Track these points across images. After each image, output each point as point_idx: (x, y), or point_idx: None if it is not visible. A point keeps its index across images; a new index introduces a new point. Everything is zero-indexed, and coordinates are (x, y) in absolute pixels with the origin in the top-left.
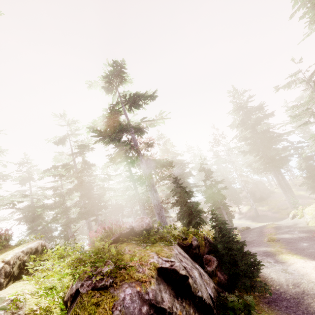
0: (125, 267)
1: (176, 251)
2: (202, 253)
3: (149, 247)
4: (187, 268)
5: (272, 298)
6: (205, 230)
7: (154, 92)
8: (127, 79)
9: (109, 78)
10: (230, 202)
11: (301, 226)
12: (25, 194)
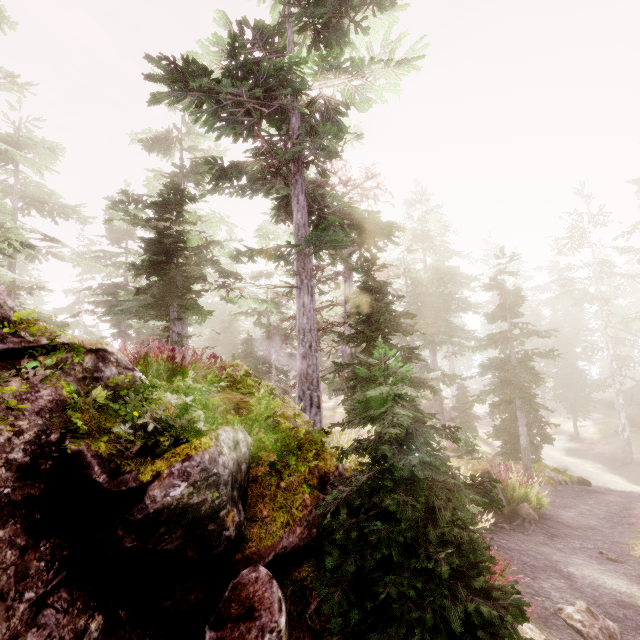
0: None
1: None
2: (249, 545)
3: None
4: None
5: None
6: None
7: None
8: None
9: None
10: (557, 404)
11: None
12: (45, 235)
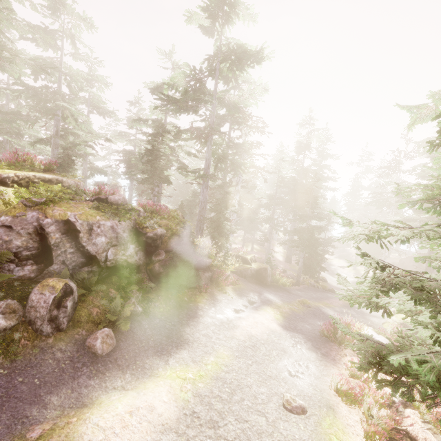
0: (43, 204)
1: (110, 224)
2: (161, 247)
3: (93, 211)
4: (95, 232)
5: (191, 307)
6: (201, 241)
7: (260, 51)
8: (248, 14)
9: (210, 10)
10: None
11: (372, 320)
12: (107, 139)
